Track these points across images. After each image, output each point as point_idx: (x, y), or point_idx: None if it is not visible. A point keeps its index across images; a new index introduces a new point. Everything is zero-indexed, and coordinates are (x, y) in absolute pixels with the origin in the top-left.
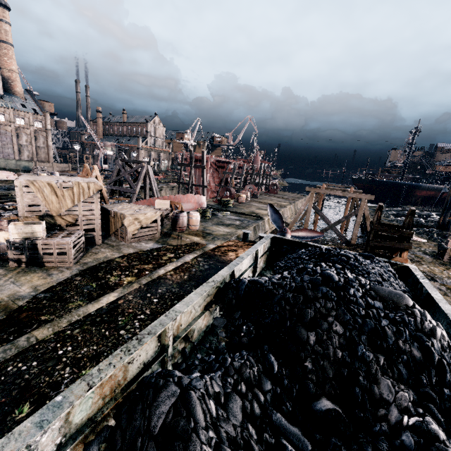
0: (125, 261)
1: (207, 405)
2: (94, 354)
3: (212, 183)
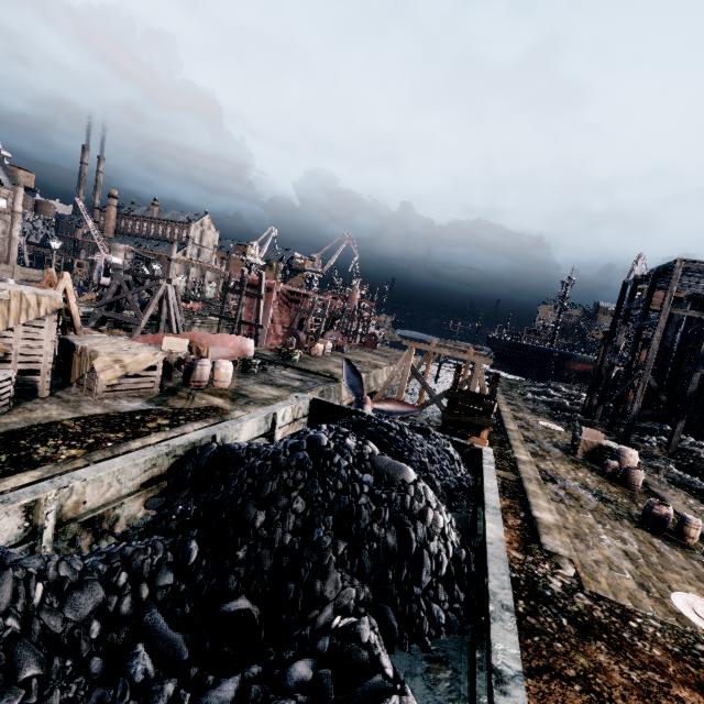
0: (78, 424)
1: (29, 588)
2: None
3: (278, 324)
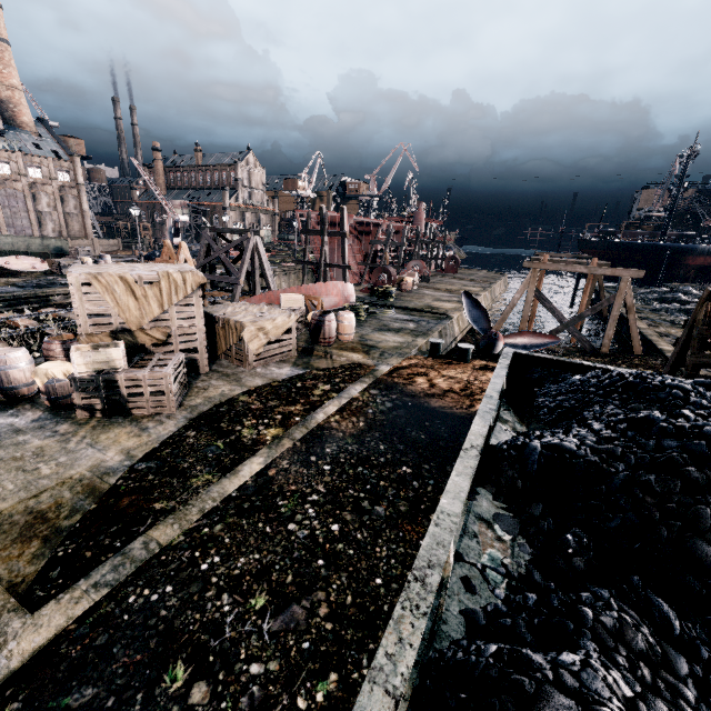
0: (255, 400)
1: None
2: (259, 569)
3: (352, 260)
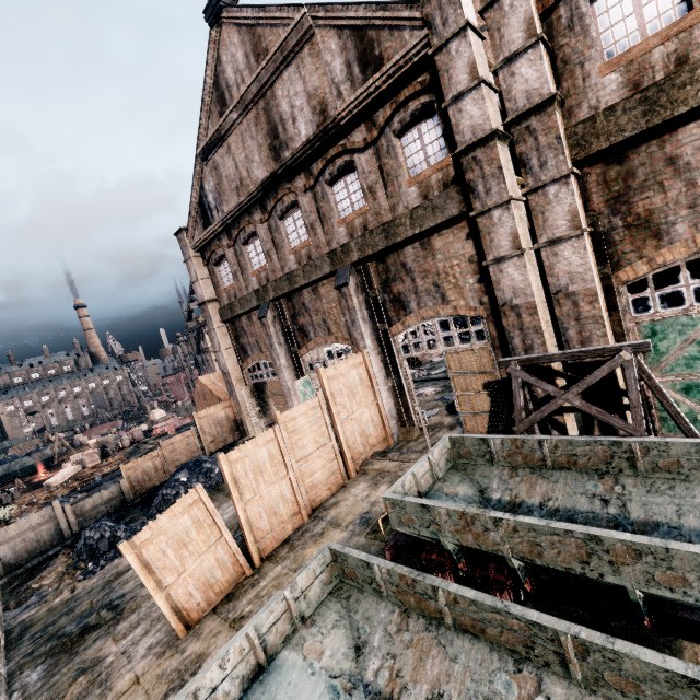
0: None
1: None
2: None
3: None
